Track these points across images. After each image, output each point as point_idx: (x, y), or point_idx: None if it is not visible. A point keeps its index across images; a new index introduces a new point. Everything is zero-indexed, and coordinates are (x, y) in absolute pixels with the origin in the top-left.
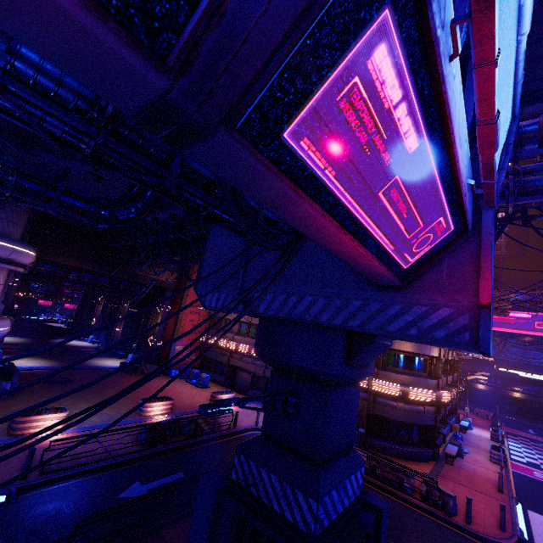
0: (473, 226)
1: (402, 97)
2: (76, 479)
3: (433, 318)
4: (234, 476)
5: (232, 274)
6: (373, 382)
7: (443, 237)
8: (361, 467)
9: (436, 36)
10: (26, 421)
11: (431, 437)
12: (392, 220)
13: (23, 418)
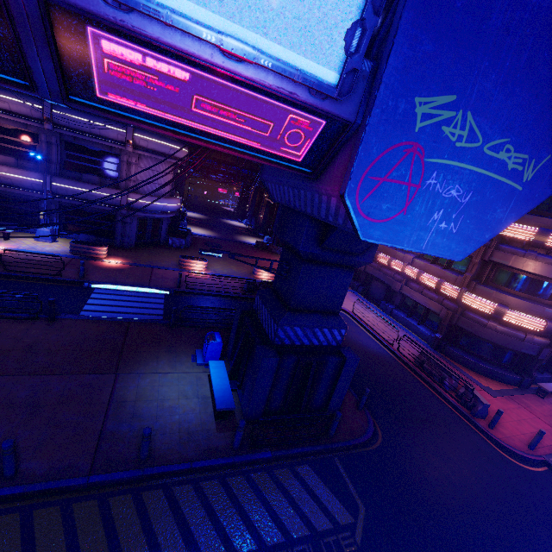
0: (356, 117)
1: (142, 55)
2: (203, 296)
3: (332, 207)
4: (254, 307)
5: (171, 165)
6: (465, 295)
7: (322, 131)
8: (341, 329)
9: (117, 27)
10: (185, 261)
11: (527, 366)
12: (229, 124)
13: (184, 259)
